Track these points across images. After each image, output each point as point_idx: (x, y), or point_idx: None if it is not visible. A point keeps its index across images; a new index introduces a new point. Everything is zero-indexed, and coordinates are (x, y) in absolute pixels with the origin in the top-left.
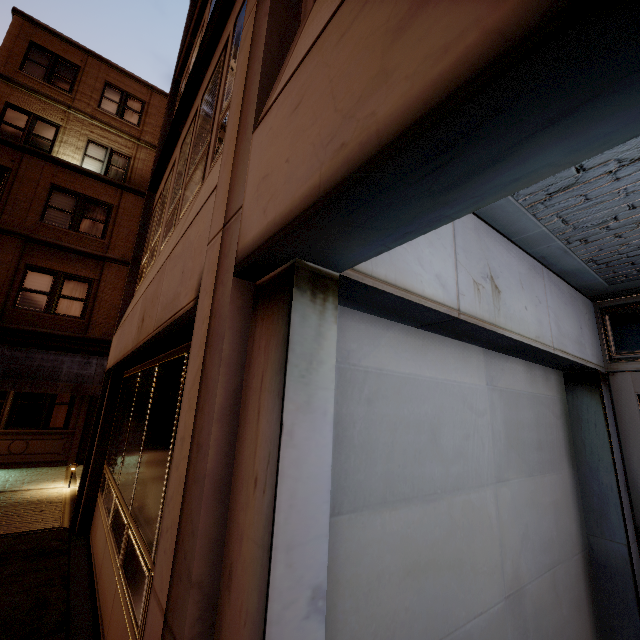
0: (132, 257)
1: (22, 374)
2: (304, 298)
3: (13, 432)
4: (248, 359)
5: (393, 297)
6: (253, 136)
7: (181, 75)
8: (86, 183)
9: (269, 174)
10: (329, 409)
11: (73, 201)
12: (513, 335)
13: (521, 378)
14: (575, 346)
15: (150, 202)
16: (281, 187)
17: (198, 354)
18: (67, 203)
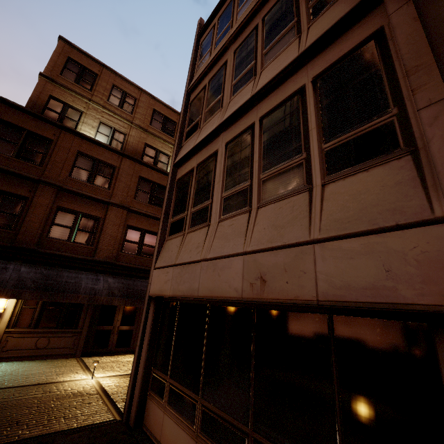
0: (164, 212)
1: (55, 288)
2: None
3: (40, 331)
4: None
5: None
6: None
7: (192, 90)
8: (100, 151)
9: None
10: None
11: (91, 163)
12: None
13: None
14: None
15: (174, 174)
16: None
17: None
18: (87, 164)
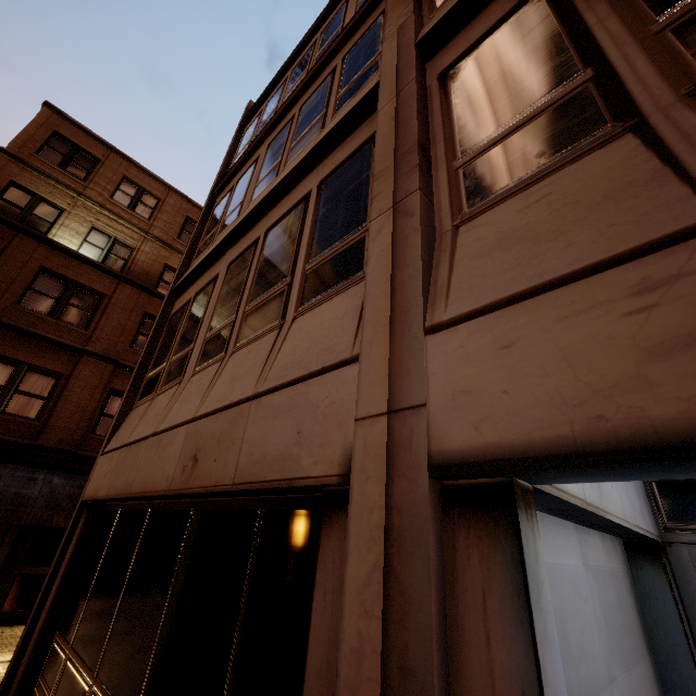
0: (139, 363)
1: None
2: (523, 517)
3: None
4: (449, 567)
5: (552, 497)
6: (427, 339)
7: (220, 192)
8: (81, 269)
9: (473, 392)
10: (555, 634)
11: (61, 286)
12: (613, 518)
13: (600, 552)
14: (642, 518)
15: (169, 306)
16: (502, 415)
17: (370, 548)
18: (53, 288)
